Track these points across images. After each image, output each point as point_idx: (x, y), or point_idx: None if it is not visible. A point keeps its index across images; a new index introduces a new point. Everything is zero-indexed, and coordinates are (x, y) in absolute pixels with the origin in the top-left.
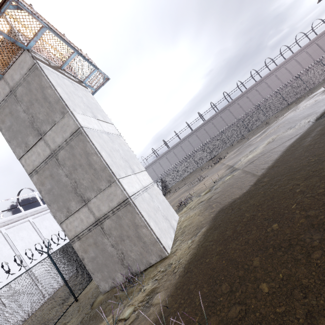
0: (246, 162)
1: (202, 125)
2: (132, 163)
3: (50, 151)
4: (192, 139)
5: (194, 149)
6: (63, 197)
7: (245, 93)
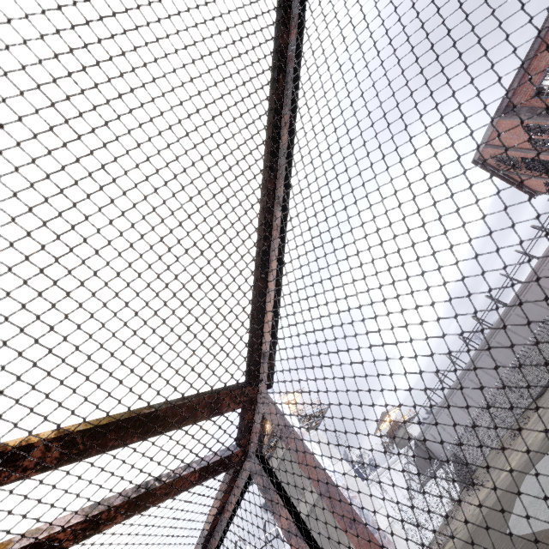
0: (497, 484)
1: (489, 337)
2: (366, 506)
3: (309, 507)
4: (484, 364)
5: (497, 379)
6: (325, 546)
7: (539, 265)
